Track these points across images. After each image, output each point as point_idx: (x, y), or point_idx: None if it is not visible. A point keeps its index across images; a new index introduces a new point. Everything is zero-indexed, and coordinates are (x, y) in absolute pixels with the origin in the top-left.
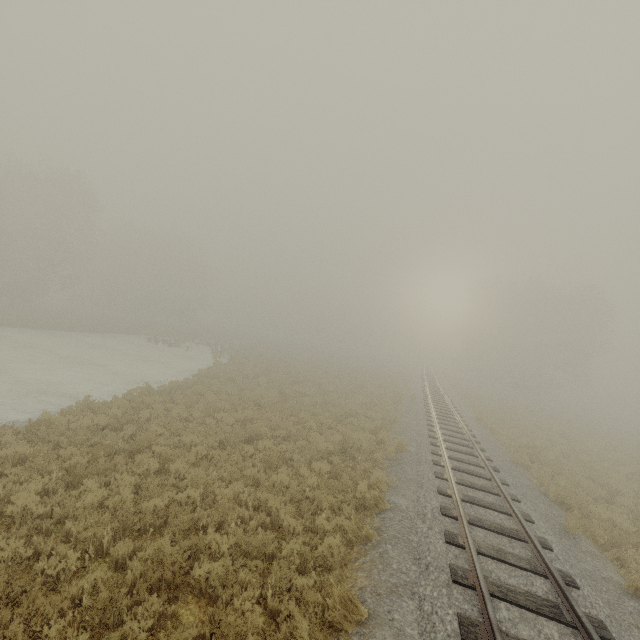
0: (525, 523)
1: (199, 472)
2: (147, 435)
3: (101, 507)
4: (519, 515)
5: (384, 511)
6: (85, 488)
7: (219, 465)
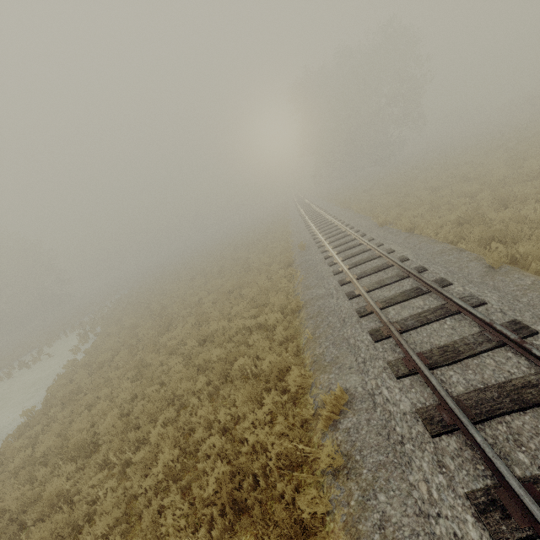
0: None
1: None
2: None
3: None
4: None
5: None
6: None
7: None
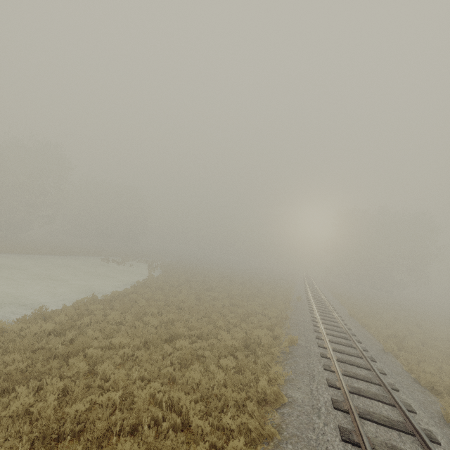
0: (410, 415)
1: (120, 374)
2: (83, 339)
3: (29, 412)
4: (402, 407)
5: (283, 406)
6: (15, 395)
7: (141, 364)
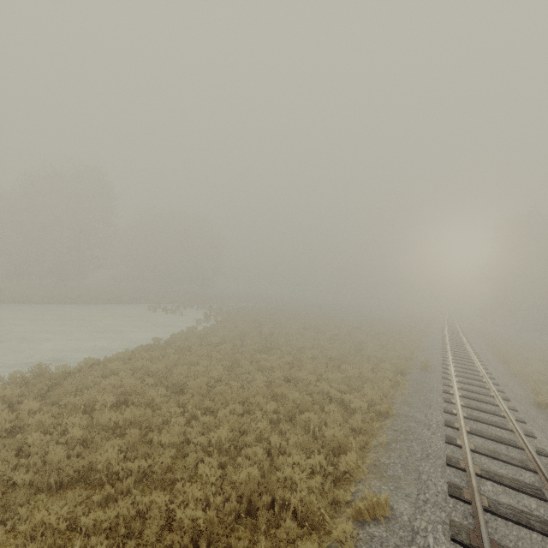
0: None
1: None
2: None
3: None
4: None
5: None
6: None
7: None
